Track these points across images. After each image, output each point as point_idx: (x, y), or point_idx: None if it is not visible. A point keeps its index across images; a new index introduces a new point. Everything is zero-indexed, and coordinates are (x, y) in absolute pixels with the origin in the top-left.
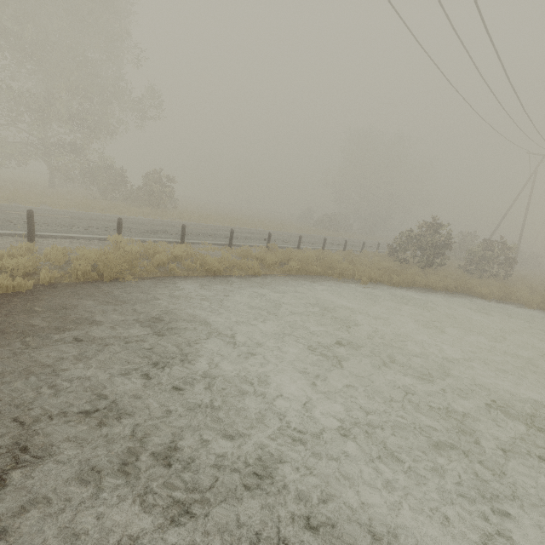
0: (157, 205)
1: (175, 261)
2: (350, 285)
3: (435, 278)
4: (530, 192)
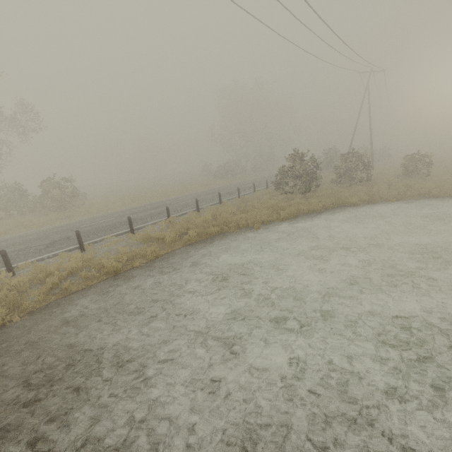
0: (64, 208)
1: (72, 275)
2: (245, 235)
3: (315, 201)
4: (368, 103)
